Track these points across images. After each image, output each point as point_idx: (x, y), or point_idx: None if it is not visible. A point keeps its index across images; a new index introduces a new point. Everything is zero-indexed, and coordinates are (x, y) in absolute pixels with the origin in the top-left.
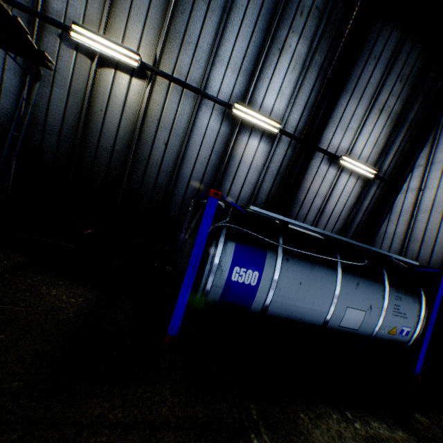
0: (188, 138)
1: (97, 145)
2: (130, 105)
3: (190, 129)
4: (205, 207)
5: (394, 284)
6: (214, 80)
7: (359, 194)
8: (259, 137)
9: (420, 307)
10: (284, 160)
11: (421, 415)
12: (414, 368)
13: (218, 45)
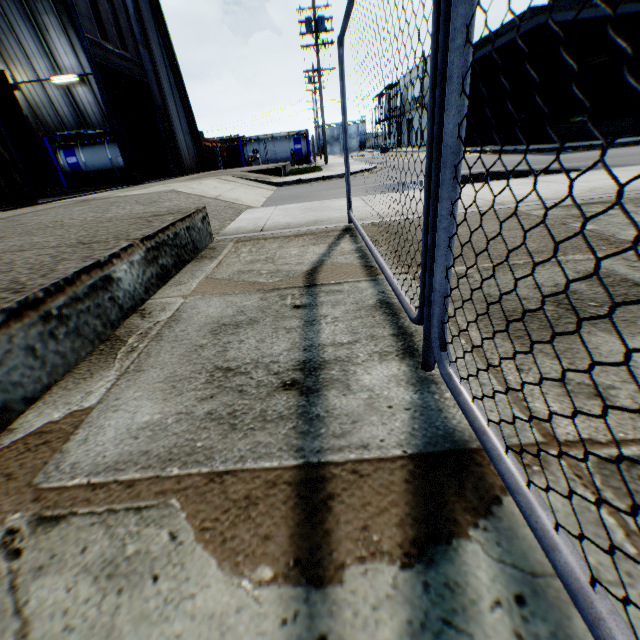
0: (55, 107)
1: None
2: (24, 106)
3: (52, 102)
4: (45, 142)
5: None
6: (39, 70)
7: None
8: (80, 86)
9: None
10: None
11: None
12: None
13: (25, 51)
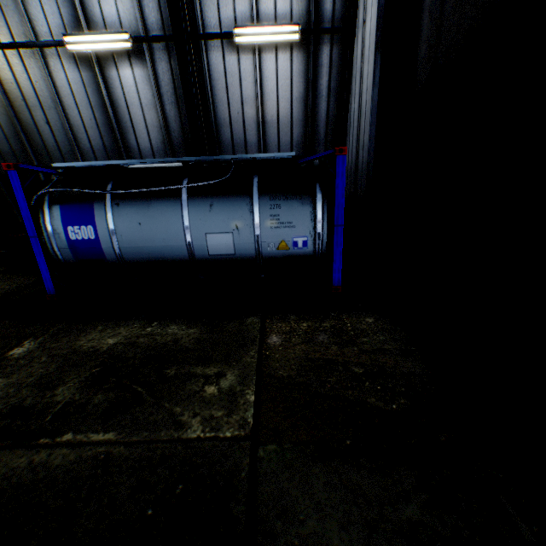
0: (62, 106)
1: (1, 153)
2: None
3: (57, 95)
4: (12, 182)
5: (270, 191)
6: (38, 19)
7: (307, 74)
8: (128, 62)
9: (315, 209)
10: (174, 77)
11: (259, 318)
12: (332, 280)
13: None
